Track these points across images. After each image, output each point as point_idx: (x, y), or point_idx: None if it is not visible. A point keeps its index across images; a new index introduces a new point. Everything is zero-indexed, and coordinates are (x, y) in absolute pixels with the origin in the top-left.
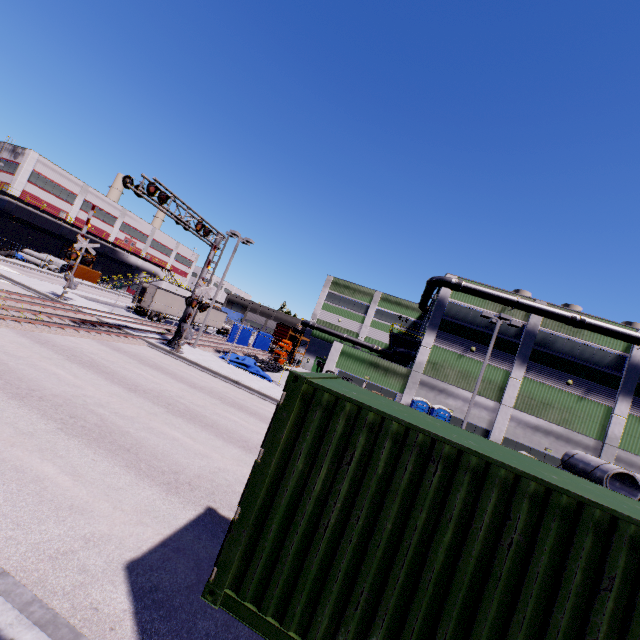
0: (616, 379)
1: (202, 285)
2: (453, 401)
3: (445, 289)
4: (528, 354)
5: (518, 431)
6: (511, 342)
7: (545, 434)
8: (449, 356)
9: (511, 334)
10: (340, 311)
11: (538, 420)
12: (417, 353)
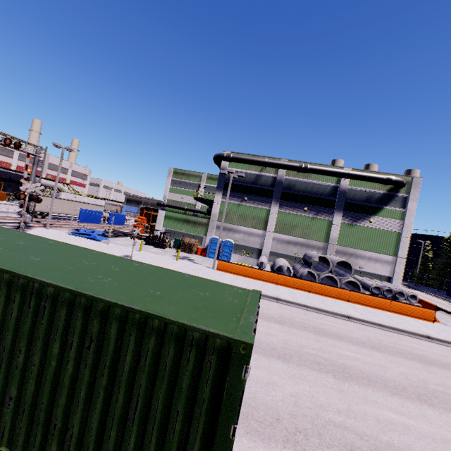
0: (333, 202)
1: (26, 183)
2: (238, 235)
3: (224, 162)
4: (279, 196)
5: (278, 246)
6: (269, 190)
7: (294, 245)
8: (232, 206)
9: (269, 185)
10: (181, 191)
11: (289, 237)
12: (212, 208)
